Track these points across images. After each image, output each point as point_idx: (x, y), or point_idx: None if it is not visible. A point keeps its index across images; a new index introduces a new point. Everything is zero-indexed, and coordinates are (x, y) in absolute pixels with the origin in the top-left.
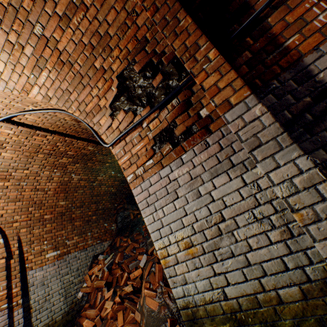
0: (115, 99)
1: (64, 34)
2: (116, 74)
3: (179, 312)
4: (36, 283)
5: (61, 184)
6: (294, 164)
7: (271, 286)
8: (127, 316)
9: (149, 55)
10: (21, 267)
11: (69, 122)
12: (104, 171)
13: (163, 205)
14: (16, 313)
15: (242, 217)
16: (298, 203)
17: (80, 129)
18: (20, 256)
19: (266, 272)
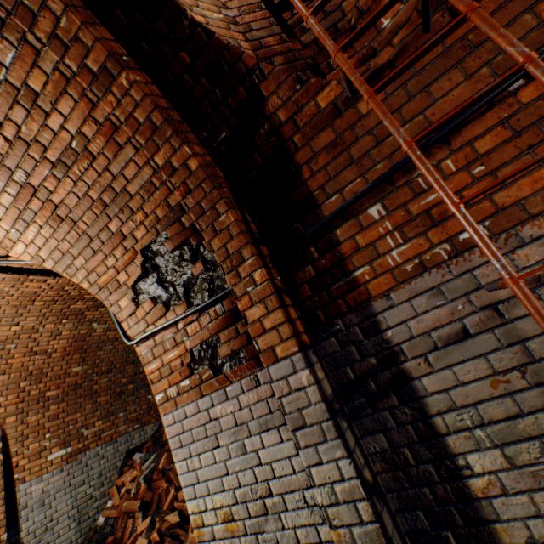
0: (139, 279)
1: (60, 184)
2: (141, 247)
3: None
4: (31, 504)
5: (75, 340)
6: (337, 466)
7: None
8: None
9: (186, 232)
10: (6, 480)
11: None
12: None
13: (200, 450)
14: None
15: (292, 497)
16: (337, 517)
17: None
18: (5, 461)
19: None
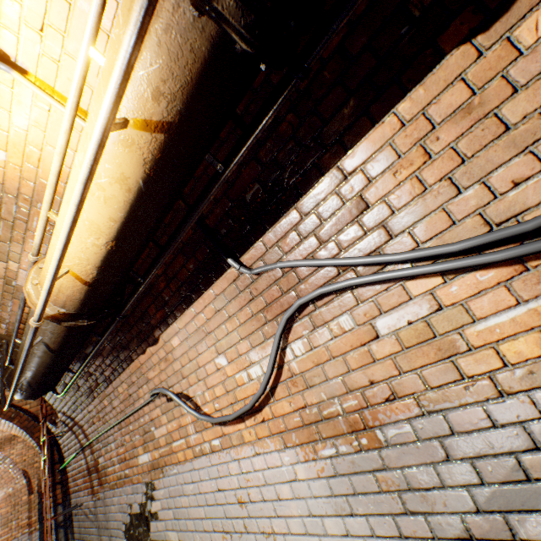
0: None
1: None
2: None
3: None
4: None
5: None
6: None
7: None
8: None
9: None
10: (41, 498)
11: None
12: None
13: None
14: (35, 535)
15: None
16: None
17: None
18: (40, 489)
19: None
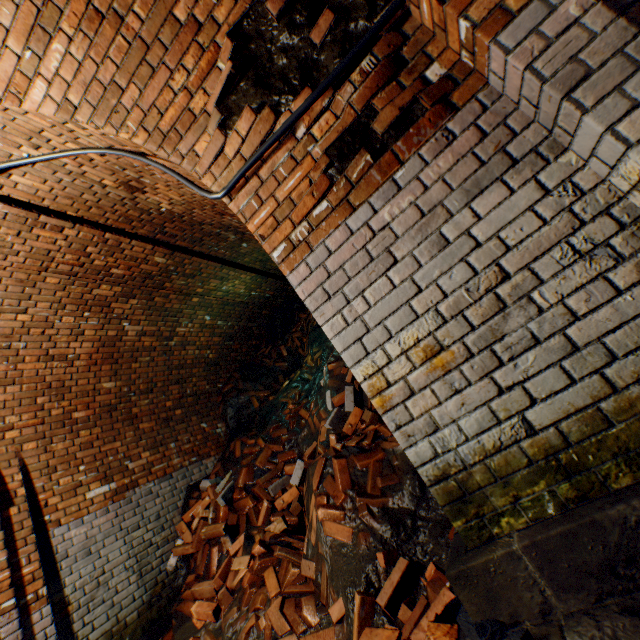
0: (227, 88)
1: None
2: (227, 29)
3: (397, 537)
4: (73, 553)
5: (102, 345)
6: None
7: (628, 379)
8: (286, 574)
9: None
10: (34, 522)
11: (113, 194)
12: (190, 315)
13: (363, 286)
14: (36, 616)
15: (547, 261)
16: None
17: (137, 211)
18: (29, 499)
19: (615, 352)
